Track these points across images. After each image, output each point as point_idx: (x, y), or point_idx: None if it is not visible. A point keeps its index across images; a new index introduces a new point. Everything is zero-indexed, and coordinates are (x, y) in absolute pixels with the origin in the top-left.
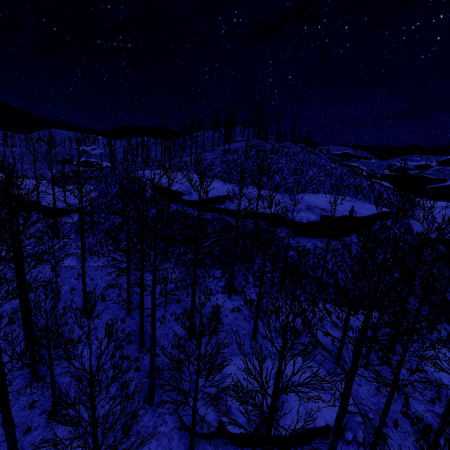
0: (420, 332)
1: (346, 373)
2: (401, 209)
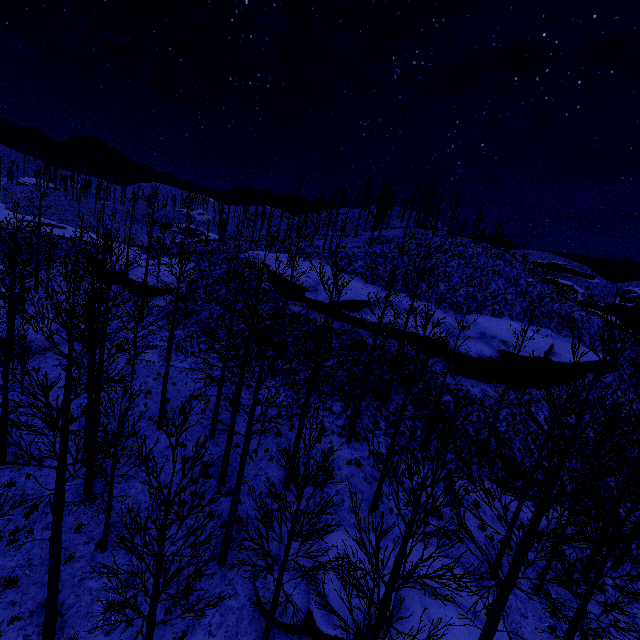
0: (639, 559)
1: (498, 579)
2: (607, 362)
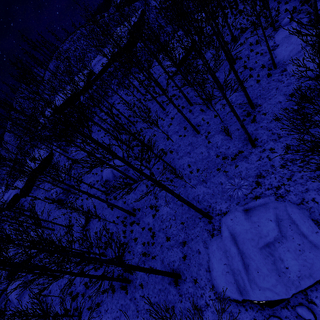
0: None
1: None
2: None
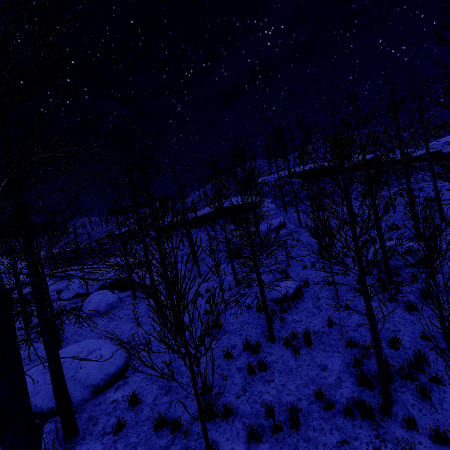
0: None
1: None
2: None
